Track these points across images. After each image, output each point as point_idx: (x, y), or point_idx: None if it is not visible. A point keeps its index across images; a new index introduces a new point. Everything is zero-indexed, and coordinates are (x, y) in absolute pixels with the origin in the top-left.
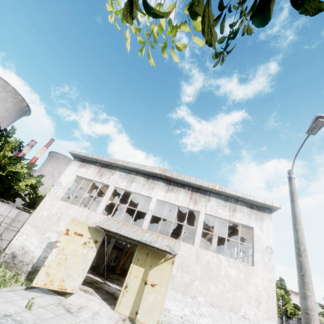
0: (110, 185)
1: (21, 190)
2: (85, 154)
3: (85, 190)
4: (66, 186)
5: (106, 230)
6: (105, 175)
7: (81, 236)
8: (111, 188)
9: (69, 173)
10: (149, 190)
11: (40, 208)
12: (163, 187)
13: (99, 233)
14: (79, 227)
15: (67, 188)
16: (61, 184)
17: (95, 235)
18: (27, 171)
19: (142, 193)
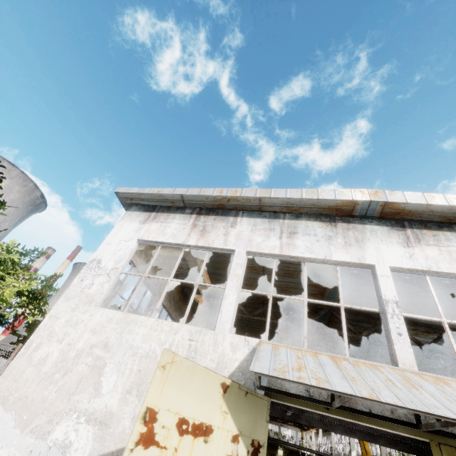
0: (233, 249)
1: (3, 304)
2: (156, 190)
3: (153, 289)
4: (114, 268)
5: (272, 391)
6: (212, 231)
7: (204, 437)
8: (241, 257)
9: (119, 237)
10: (353, 248)
11: (40, 338)
12: (388, 234)
13: (257, 405)
14: (191, 390)
15: (117, 272)
16: (100, 263)
17: (247, 417)
18: (20, 257)
19: (335, 258)
